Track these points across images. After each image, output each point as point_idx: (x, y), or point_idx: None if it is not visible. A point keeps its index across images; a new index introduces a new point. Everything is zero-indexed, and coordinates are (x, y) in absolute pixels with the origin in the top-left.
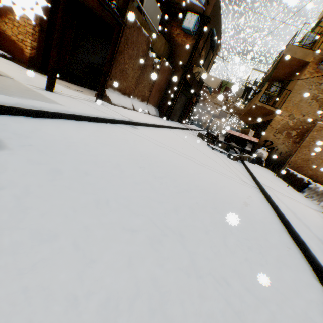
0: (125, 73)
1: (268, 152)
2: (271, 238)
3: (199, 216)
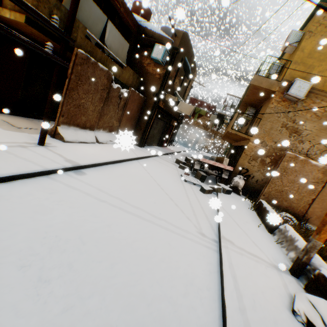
0: (83, 107)
1: (245, 180)
2: None
3: None
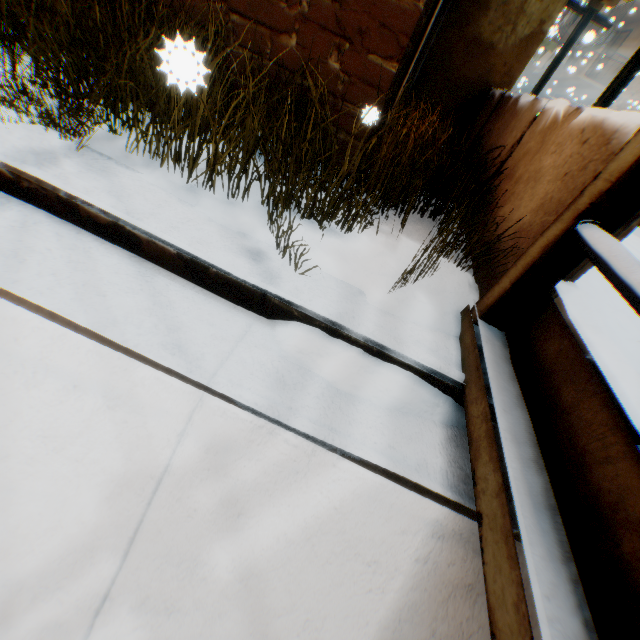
0: None
1: None
2: None
3: None
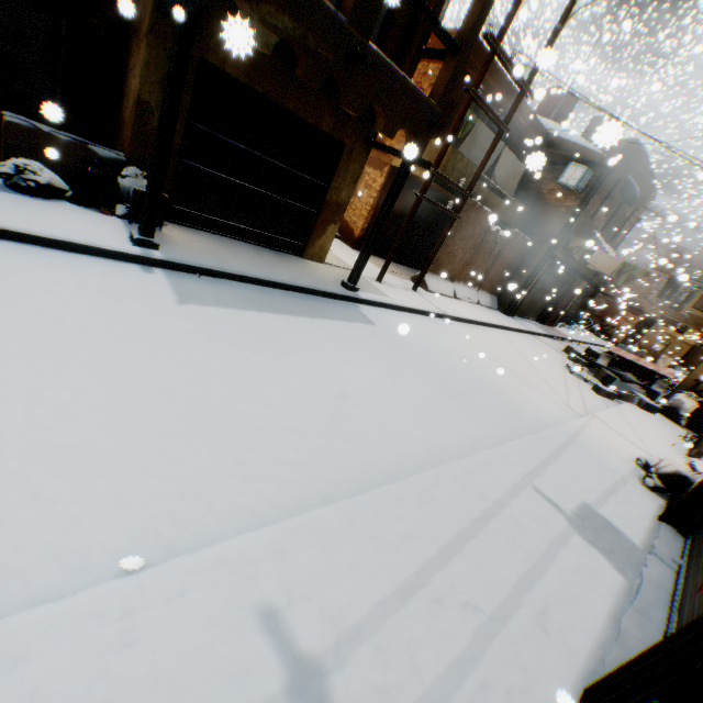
0: (452, 255)
1: (701, 403)
2: (524, 418)
3: (469, 384)
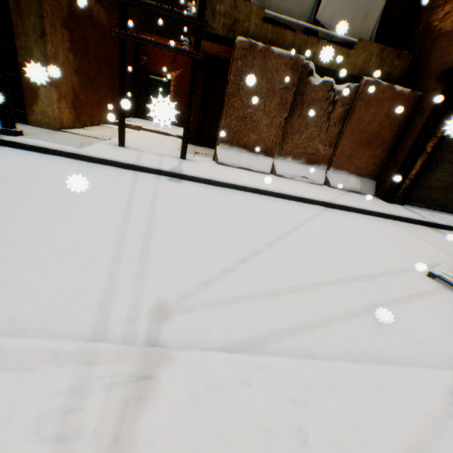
0: (251, 120)
1: None
2: None
3: None
